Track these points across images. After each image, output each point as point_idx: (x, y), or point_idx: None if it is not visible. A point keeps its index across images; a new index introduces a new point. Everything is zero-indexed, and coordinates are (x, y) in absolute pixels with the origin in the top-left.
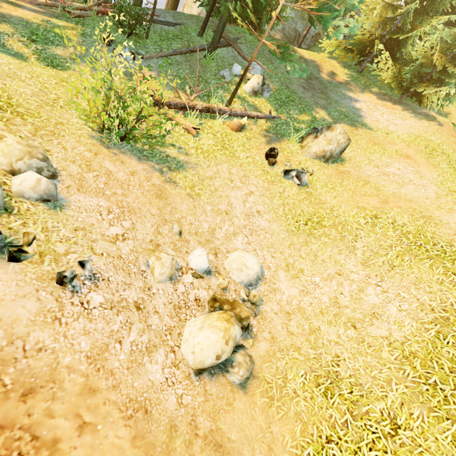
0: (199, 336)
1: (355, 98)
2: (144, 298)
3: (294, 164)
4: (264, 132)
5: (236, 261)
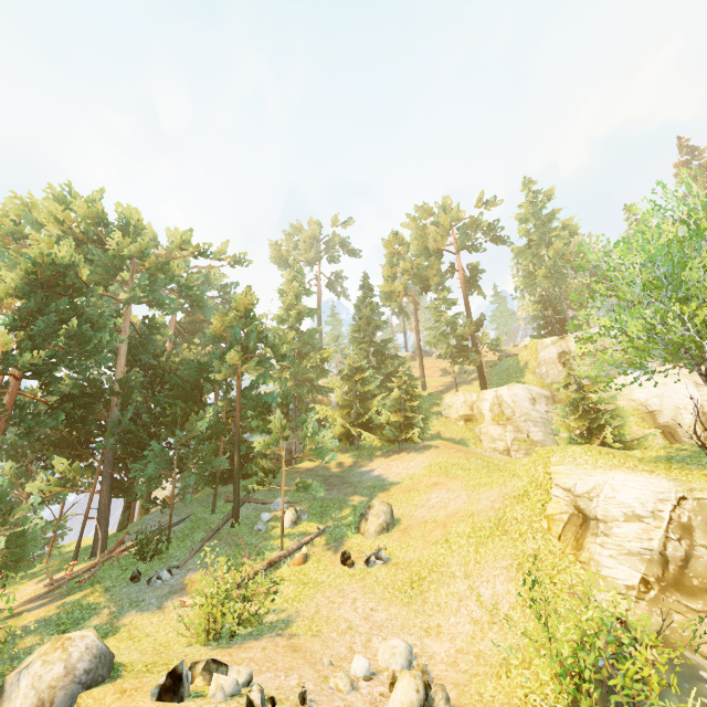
0: (398, 691)
1: (370, 469)
2: (348, 704)
3: (368, 551)
4: (326, 546)
5: (386, 650)
